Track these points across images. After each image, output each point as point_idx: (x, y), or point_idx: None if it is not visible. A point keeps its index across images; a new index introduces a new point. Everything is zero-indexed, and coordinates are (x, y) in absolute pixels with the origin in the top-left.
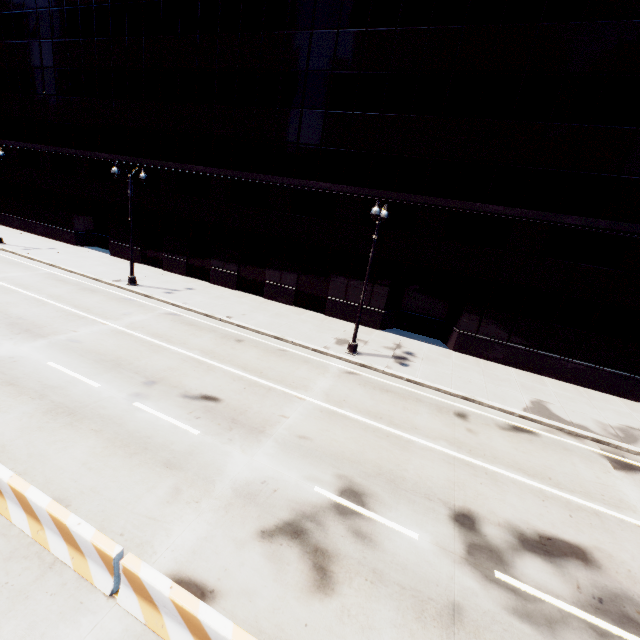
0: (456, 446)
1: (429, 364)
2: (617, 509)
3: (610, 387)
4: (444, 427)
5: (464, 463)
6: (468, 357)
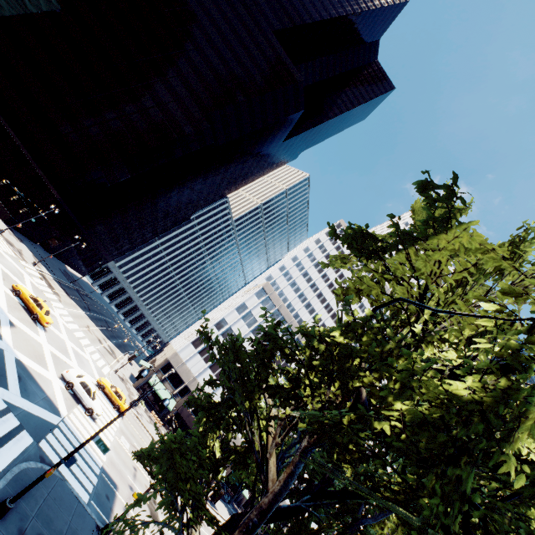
0: None
1: None
2: None
3: None
4: None
5: None
6: None
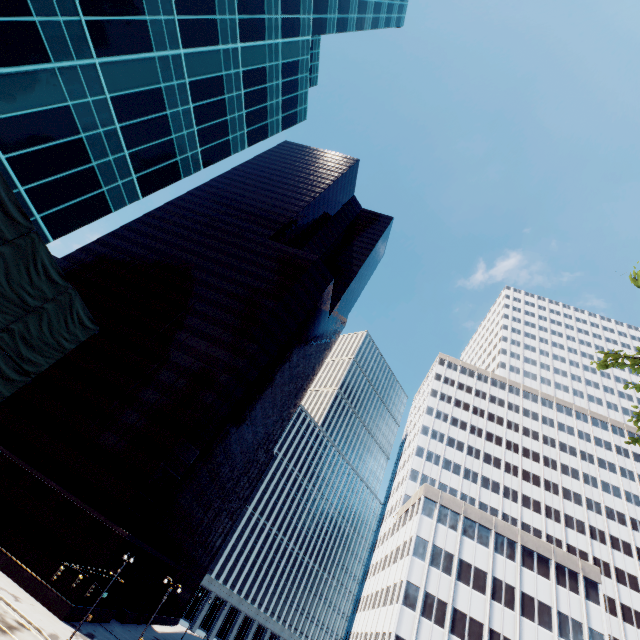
0: None
1: None
2: None
3: (34, 590)
4: None
5: None
6: None
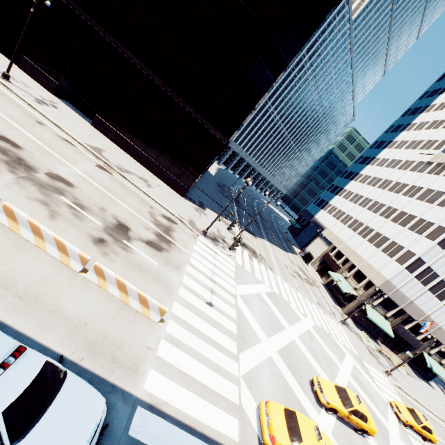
0: (12, 118)
1: (60, 114)
2: (67, 161)
3: (152, 169)
4: (18, 116)
5: (4, 119)
6: (96, 130)
